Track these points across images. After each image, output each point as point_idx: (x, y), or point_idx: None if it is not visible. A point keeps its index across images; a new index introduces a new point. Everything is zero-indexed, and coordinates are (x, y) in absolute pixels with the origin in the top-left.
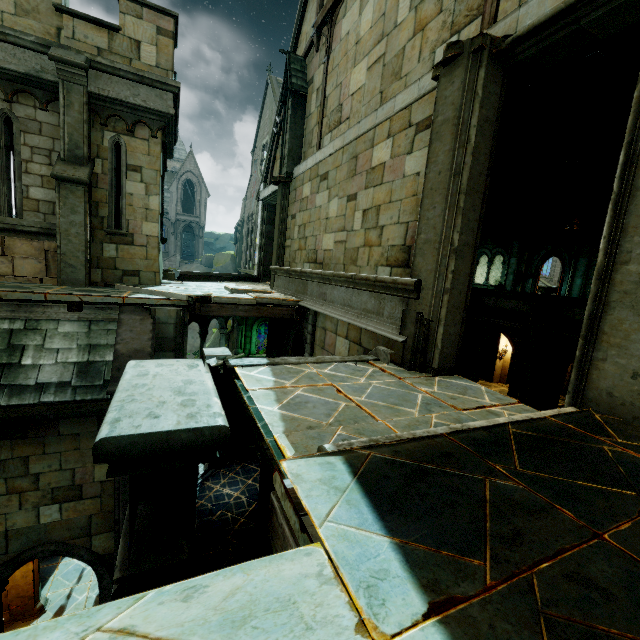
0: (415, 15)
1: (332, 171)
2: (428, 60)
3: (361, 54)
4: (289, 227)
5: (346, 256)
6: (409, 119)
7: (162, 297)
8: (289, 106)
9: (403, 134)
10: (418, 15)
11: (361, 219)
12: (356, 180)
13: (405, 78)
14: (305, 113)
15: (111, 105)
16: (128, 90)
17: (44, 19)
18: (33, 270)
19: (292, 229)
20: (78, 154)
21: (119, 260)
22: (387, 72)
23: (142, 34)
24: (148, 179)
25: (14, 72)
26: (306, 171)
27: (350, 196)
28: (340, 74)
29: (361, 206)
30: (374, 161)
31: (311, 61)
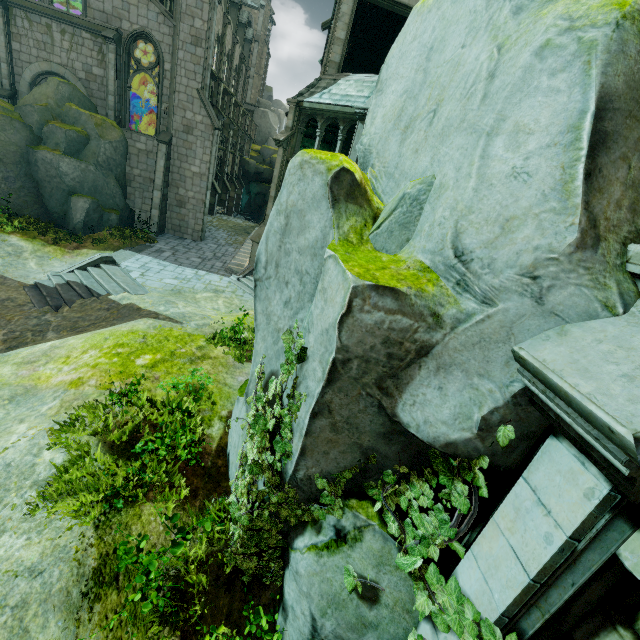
0: None
1: None
2: None
3: None
4: None
5: None
6: None
7: None
8: None
9: None
10: None
11: None
12: None
13: None
14: None
15: None
16: None
17: None
18: None
19: None
20: None
21: None
22: None
23: None
24: None
25: None
26: None
27: None
28: None
29: None
30: None
31: None
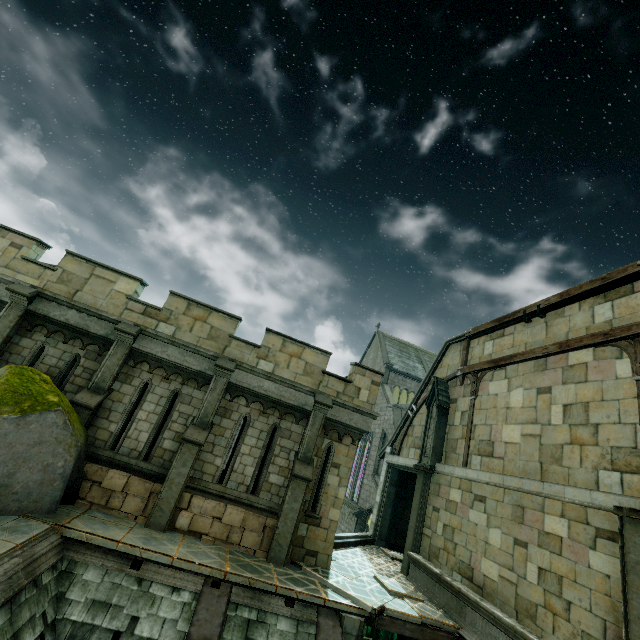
0: (570, 430)
1: (491, 500)
2: (591, 472)
3: (513, 419)
4: (429, 516)
5: (519, 602)
6: (585, 517)
7: (350, 602)
8: (433, 411)
9: (580, 526)
10: (573, 432)
11: (536, 574)
12: (525, 529)
13: (567, 469)
14: (447, 420)
15: (334, 423)
16: (347, 416)
17: (315, 376)
18: (252, 541)
19: (434, 521)
20: (308, 455)
21: (306, 539)
22: (545, 451)
23: (363, 384)
24: (342, 473)
25: (291, 404)
26: (454, 477)
27: (518, 540)
28: (489, 418)
29: (535, 560)
30: (547, 526)
31: (454, 387)
